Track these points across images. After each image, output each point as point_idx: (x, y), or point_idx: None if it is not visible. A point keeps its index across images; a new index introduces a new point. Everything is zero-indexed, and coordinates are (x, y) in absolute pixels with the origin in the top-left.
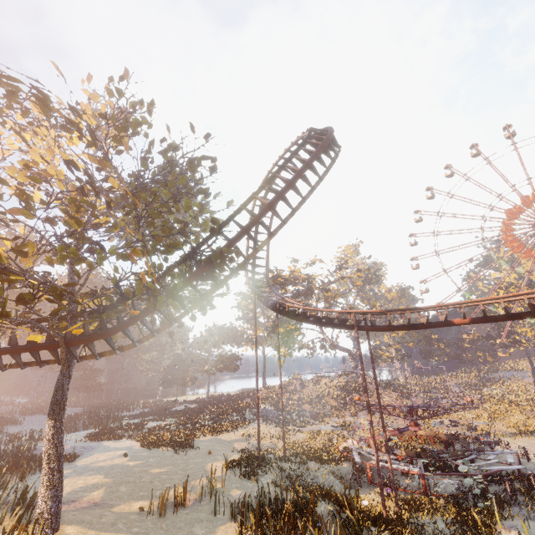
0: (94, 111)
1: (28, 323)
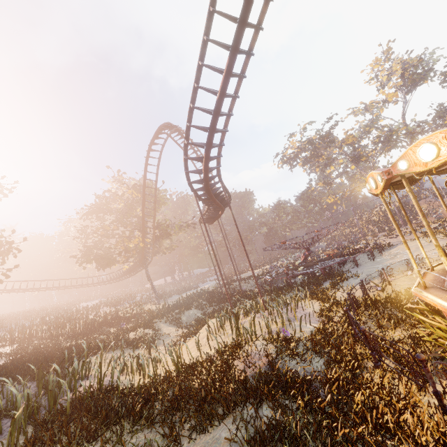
0: (117, 180)
1: (124, 262)
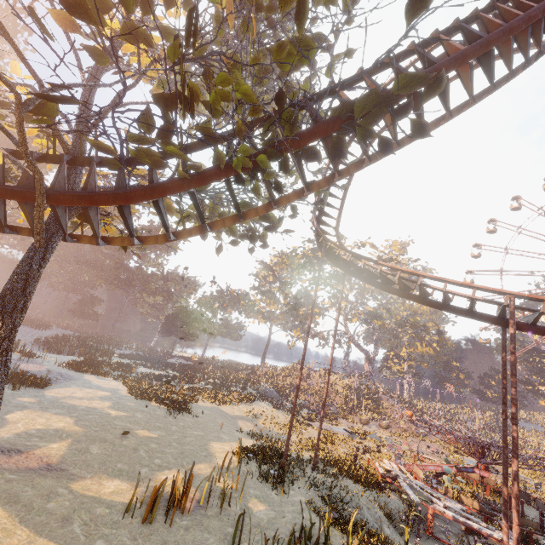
0: None
1: None
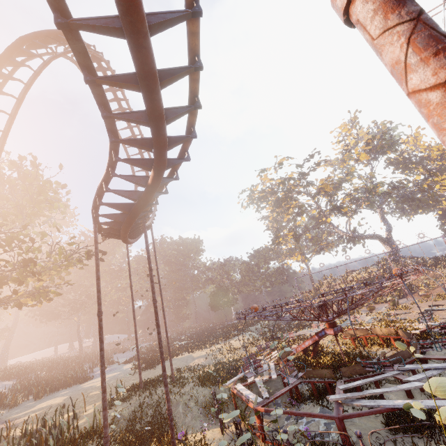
0: None
1: None
